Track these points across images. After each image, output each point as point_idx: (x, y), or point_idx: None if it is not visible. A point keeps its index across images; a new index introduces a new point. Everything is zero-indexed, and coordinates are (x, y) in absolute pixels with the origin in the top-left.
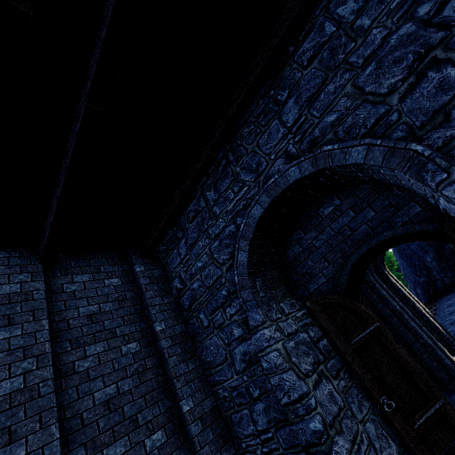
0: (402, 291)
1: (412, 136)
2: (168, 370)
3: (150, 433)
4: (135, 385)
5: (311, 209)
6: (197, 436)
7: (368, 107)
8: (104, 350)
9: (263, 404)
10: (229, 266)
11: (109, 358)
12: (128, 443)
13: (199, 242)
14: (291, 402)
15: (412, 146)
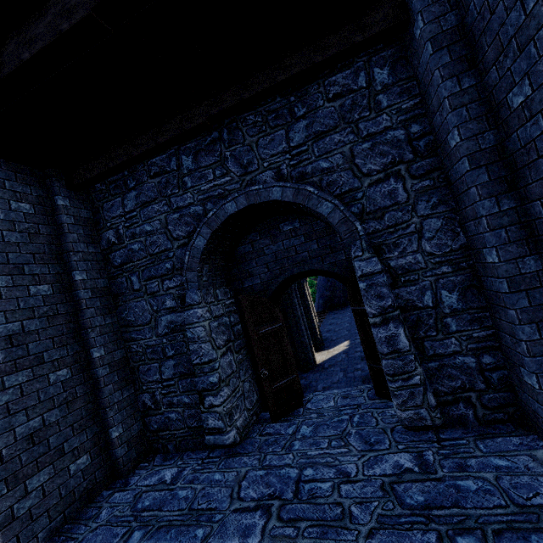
0: (308, 302)
1: (361, 216)
2: (83, 320)
3: (55, 369)
4: (43, 327)
5: (275, 219)
6: (103, 377)
7: (350, 176)
8: (8, 285)
9: (174, 362)
10: (183, 244)
11: (14, 295)
12: (31, 375)
13: (155, 204)
14: (201, 363)
15: (357, 224)
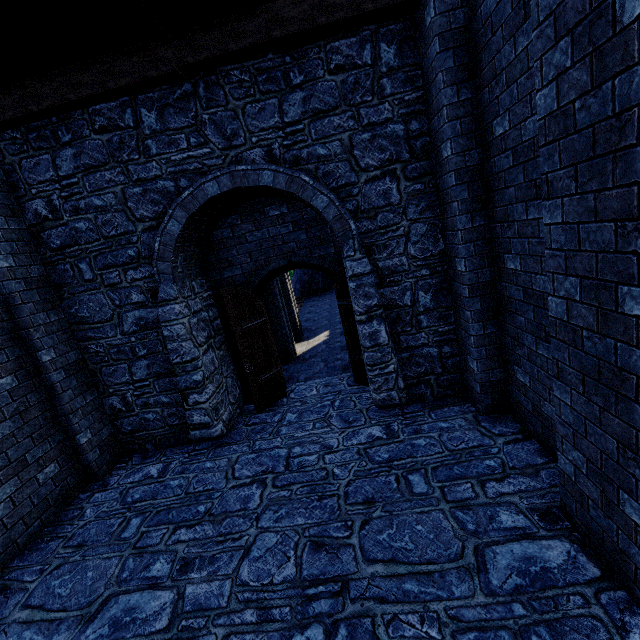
0: (288, 291)
1: (356, 214)
2: (20, 318)
3: None
4: None
5: (259, 201)
6: (59, 383)
7: (348, 168)
8: None
9: (148, 362)
10: (150, 227)
11: None
12: None
13: (106, 171)
14: (182, 362)
15: (351, 222)
